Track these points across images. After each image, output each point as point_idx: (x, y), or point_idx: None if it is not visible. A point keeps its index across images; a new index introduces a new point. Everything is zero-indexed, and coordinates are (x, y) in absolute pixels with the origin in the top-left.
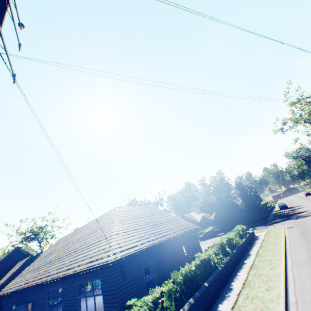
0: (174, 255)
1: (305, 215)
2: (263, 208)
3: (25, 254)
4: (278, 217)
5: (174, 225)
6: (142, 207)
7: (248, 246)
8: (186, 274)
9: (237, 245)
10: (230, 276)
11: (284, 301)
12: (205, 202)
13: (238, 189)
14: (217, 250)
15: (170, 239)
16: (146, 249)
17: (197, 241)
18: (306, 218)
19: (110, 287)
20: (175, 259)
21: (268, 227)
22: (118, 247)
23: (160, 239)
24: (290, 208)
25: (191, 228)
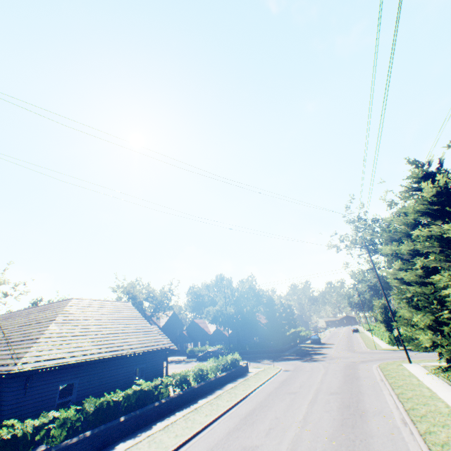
0: (117, 377)
1: (317, 359)
2: (288, 337)
3: None
4: (295, 354)
5: (139, 339)
6: (112, 305)
7: (225, 383)
8: (103, 403)
9: (208, 380)
10: (167, 414)
11: (174, 448)
12: (222, 312)
13: (267, 306)
14: (171, 382)
15: (117, 357)
16: (74, 364)
17: (163, 365)
18: (311, 363)
19: (2, 402)
20: (116, 382)
21: (272, 364)
22: (37, 355)
23: (103, 355)
24: (320, 345)
25: (160, 346)
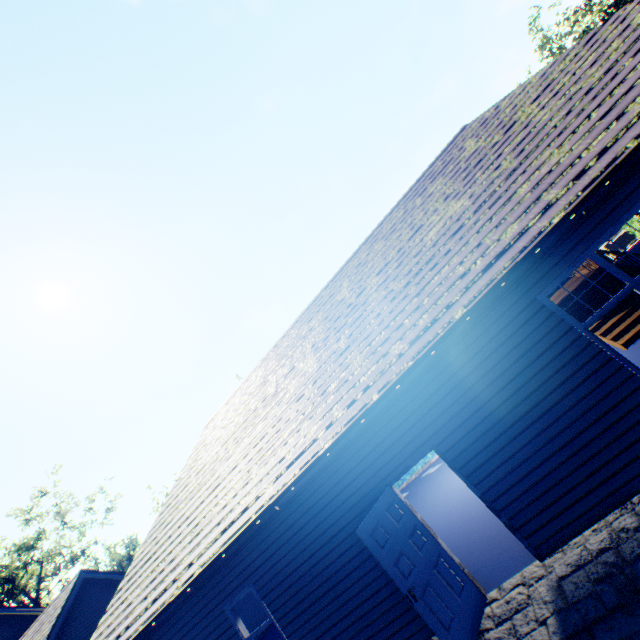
0: None
1: None
2: None
3: (23, 618)
4: None
5: None
6: None
7: None
8: None
9: None
10: None
11: None
12: None
13: None
14: None
15: None
16: None
17: None
18: None
19: None
20: None
21: None
22: None
23: None
24: None
25: None
